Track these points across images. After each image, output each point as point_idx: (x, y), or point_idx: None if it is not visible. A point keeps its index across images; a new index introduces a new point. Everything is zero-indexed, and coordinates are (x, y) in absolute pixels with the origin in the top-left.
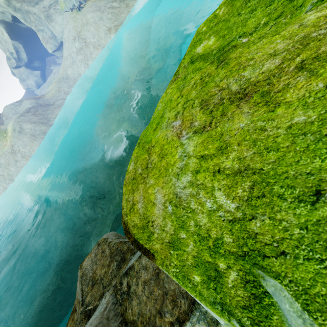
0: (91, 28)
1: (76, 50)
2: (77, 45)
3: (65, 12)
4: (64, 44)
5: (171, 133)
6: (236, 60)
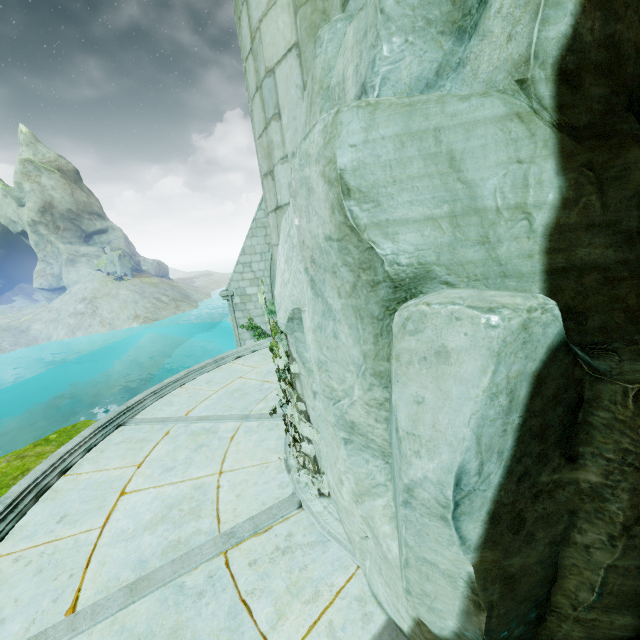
0: (115, 303)
1: (73, 311)
2: (80, 307)
3: (99, 270)
4: (64, 294)
5: (4, 460)
6: (35, 448)
